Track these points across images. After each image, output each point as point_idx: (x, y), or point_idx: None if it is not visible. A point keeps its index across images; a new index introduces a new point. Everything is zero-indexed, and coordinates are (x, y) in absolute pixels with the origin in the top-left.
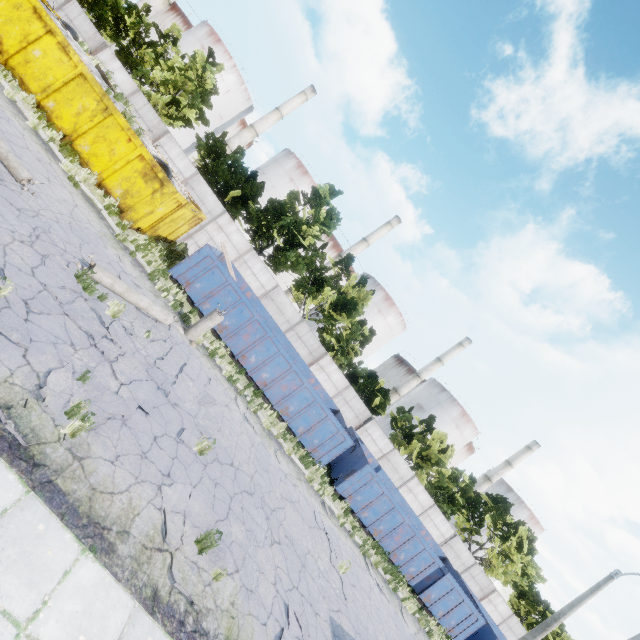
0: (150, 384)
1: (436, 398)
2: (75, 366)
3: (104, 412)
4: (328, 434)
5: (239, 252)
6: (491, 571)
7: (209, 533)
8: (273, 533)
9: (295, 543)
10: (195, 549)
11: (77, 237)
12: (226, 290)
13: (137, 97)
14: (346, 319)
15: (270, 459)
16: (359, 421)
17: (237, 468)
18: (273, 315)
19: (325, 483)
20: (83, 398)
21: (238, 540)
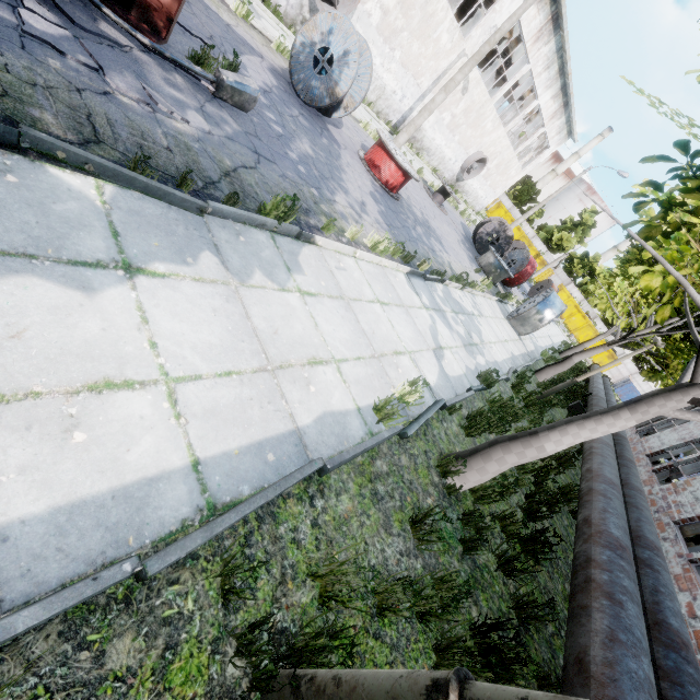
0: None
1: None
2: None
3: None
4: None
5: (630, 373)
6: None
7: None
8: None
9: None
10: None
11: None
12: None
13: (583, 302)
14: None
15: None
16: None
17: None
18: None
19: None
20: None
21: None
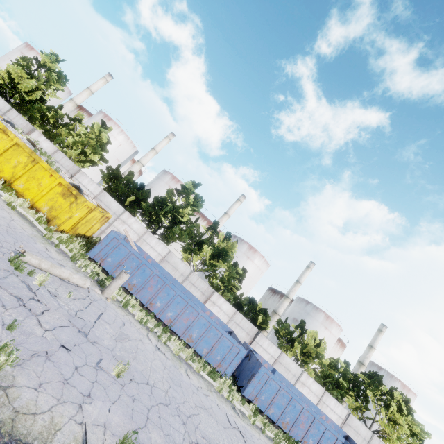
0: (71, 329)
1: (304, 310)
2: (5, 320)
3: (29, 350)
4: (226, 349)
5: (139, 235)
6: (388, 440)
7: (126, 436)
8: (190, 435)
9: (212, 442)
10: None
11: (12, 238)
12: (130, 258)
13: (57, 154)
14: (222, 263)
15: (182, 377)
16: (250, 337)
17: (152, 386)
18: (170, 273)
19: (232, 390)
20: (11, 342)
21: (157, 443)
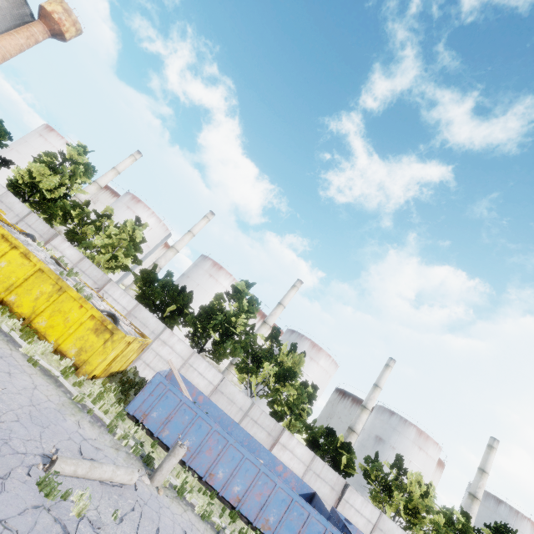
0: None
1: (389, 424)
2: None
3: None
4: None
5: (184, 358)
6: None
7: None
8: None
9: None
10: None
11: (37, 426)
12: (181, 410)
13: (83, 262)
14: (291, 388)
15: None
16: (336, 493)
17: None
18: (226, 407)
19: None
20: None
21: None
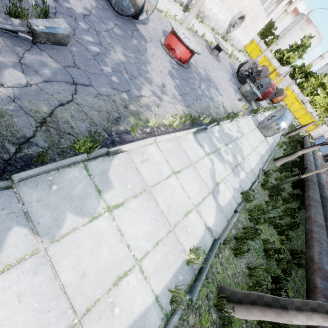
0: None
1: None
2: None
3: None
4: None
5: (324, 131)
6: None
7: None
8: None
9: None
10: None
11: None
12: (327, 146)
13: (300, 94)
14: None
15: None
16: None
17: None
18: None
19: None
20: None
21: None
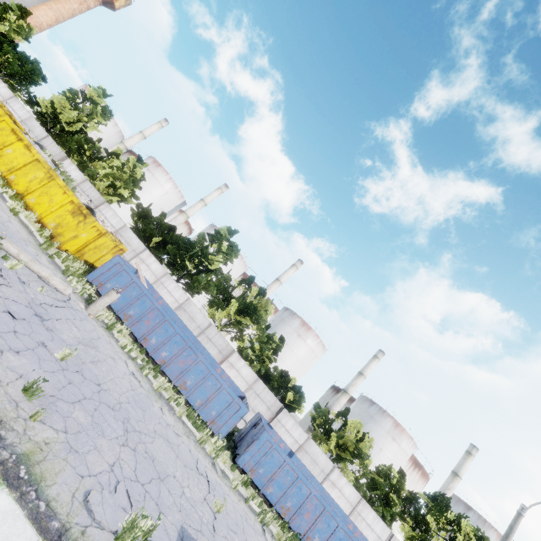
0: (28, 309)
1: (367, 412)
2: None
3: None
4: (224, 404)
5: (157, 276)
6: None
7: (36, 381)
8: (129, 441)
9: (157, 462)
10: (20, 395)
11: (1, 231)
12: (131, 287)
13: (85, 184)
14: (249, 321)
15: (152, 407)
16: (272, 413)
17: (104, 389)
18: (186, 323)
19: (219, 447)
20: None
21: (78, 420)
